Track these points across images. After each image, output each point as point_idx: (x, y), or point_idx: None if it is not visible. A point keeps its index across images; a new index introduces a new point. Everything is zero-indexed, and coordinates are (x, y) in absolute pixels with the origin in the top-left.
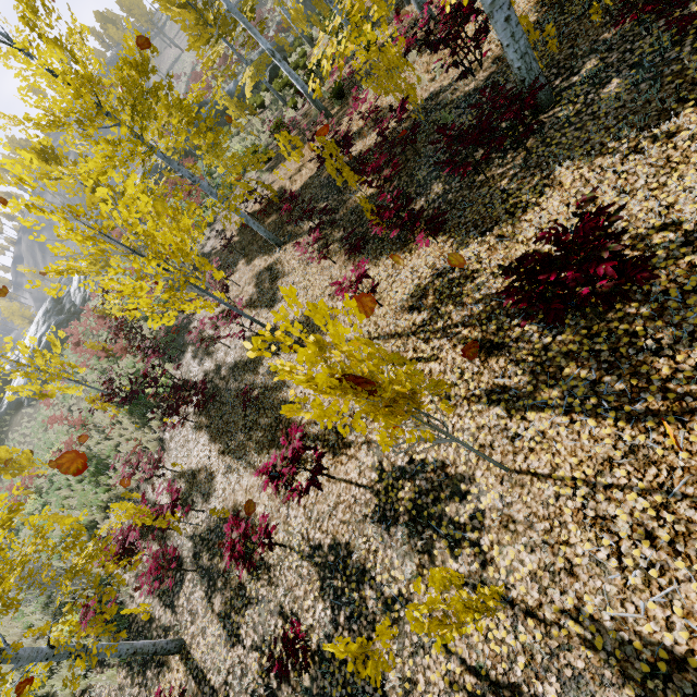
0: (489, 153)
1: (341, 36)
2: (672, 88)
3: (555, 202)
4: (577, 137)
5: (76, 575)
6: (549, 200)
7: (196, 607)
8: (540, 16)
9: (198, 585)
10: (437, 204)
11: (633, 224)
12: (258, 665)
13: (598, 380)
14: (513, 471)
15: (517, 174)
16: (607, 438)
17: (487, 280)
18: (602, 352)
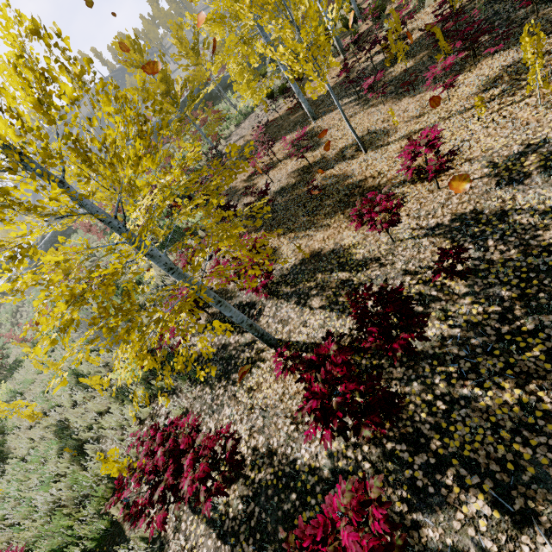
0: None
1: None
2: None
3: None
4: None
5: (231, 228)
6: None
7: (287, 315)
8: None
9: (285, 303)
10: (487, 44)
11: None
12: None
13: None
14: None
15: None
16: None
17: None
18: None
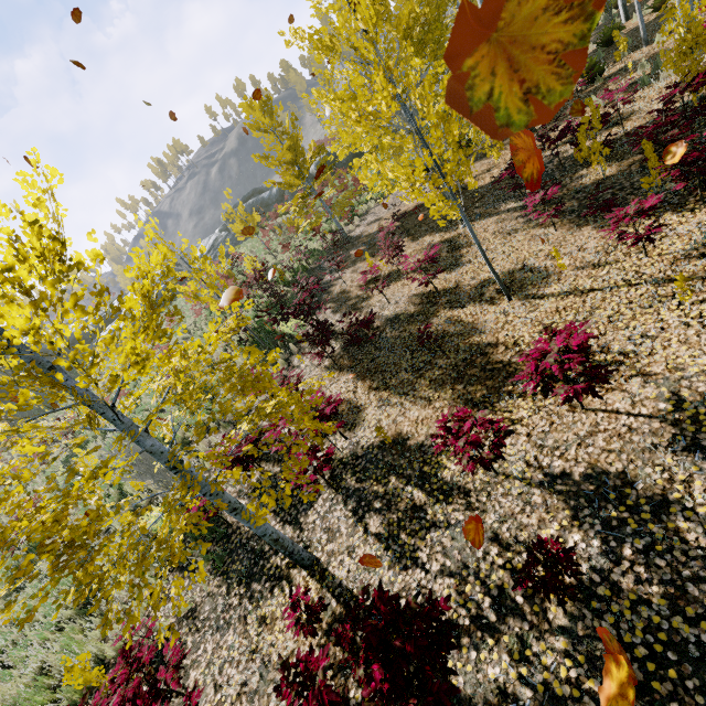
0: None
1: None
2: None
3: None
4: None
5: (268, 416)
6: None
7: (337, 525)
8: None
9: (341, 504)
10: None
11: None
12: (456, 593)
13: None
14: None
15: None
16: None
17: None
18: None
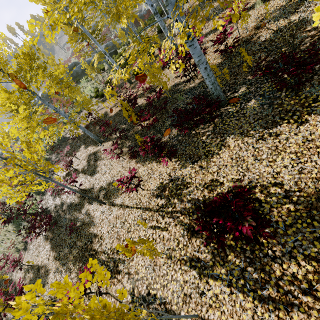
0: (197, 123)
1: (122, 69)
2: (277, 111)
3: (226, 155)
4: (237, 124)
5: None
6: (223, 153)
7: None
8: (222, 61)
9: None
10: (173, 140)
11: (261, 178)
12: None
13: (245, 268)
14: (200, 317)
15: (210, 135)
16: (249, 310)
17: (193, 190)
18: (247, 250)
